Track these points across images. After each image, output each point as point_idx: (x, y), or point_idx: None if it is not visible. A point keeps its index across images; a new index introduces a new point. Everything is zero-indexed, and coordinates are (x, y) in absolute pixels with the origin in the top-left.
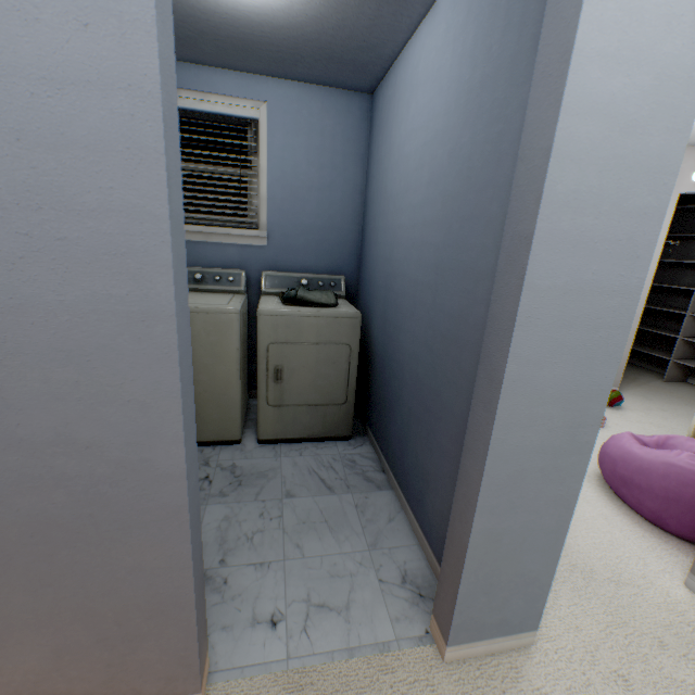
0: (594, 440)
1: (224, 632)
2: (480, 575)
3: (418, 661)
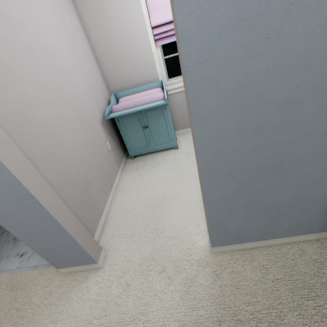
0: (30, 192)
1: (7, 258)
2: (40, 247)
3: (54, 272)
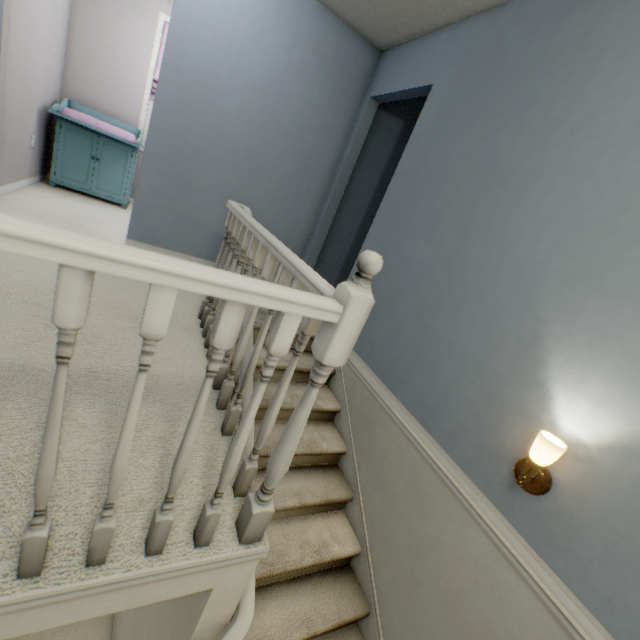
0: None
1: None
2: None
3: None
